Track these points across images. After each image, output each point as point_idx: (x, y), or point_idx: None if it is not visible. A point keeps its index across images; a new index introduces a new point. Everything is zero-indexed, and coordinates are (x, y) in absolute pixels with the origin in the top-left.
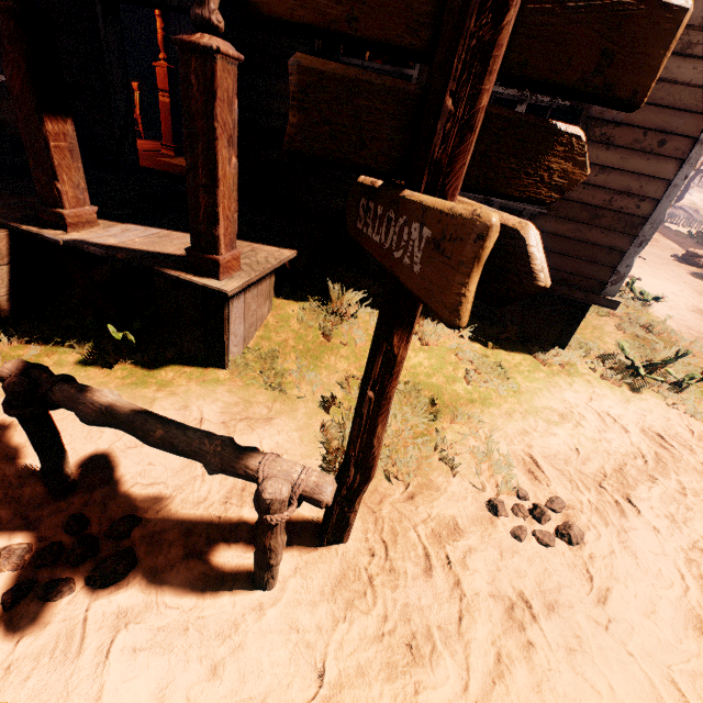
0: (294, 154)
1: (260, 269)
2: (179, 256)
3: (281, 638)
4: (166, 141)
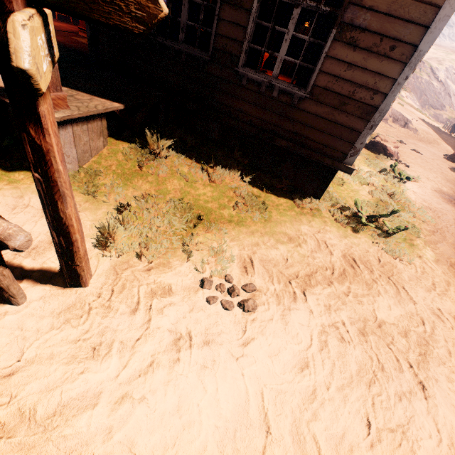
0: None
1: (85, 110)
2: None
3: (8, 332)
4: (82, 25)
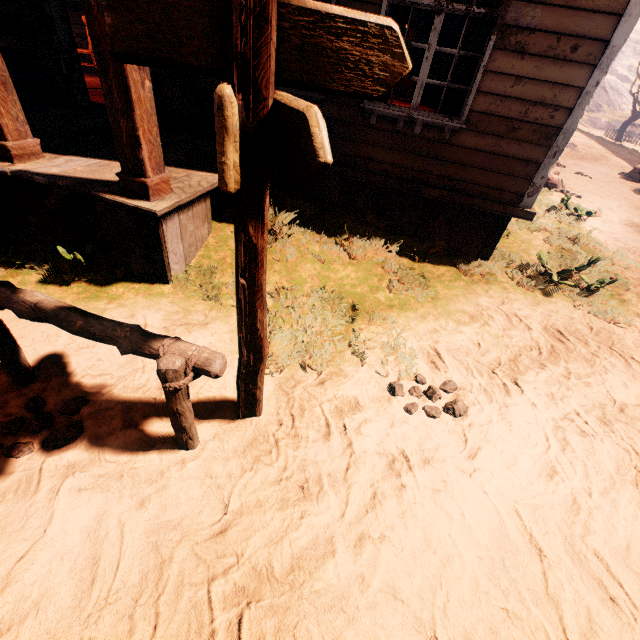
0: (119, 54)
1: (191, 192)
2: (116, 182)
3: (198, 482)
4: None
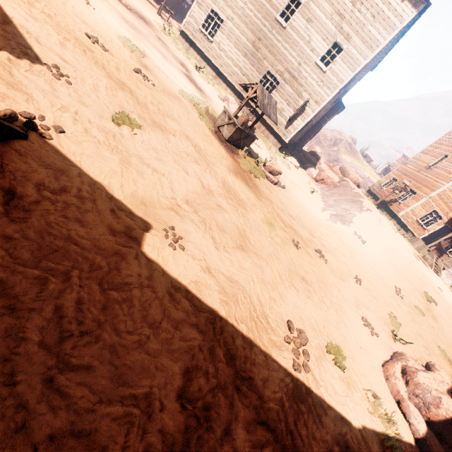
0: None
1: None
2: None
3: (154, 11)
4: None
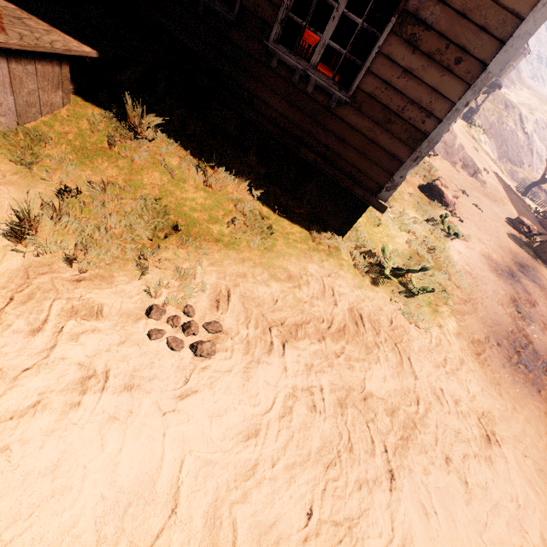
0: None
1: (30, 43)
2: None
3: None
4: None
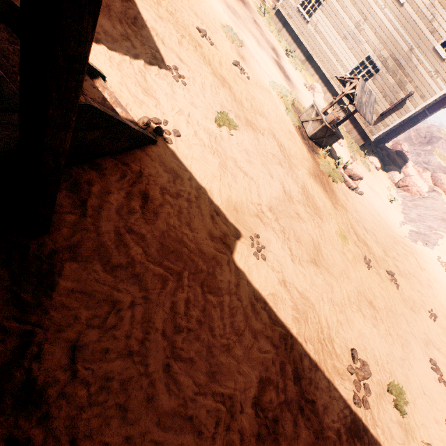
0: None
1: None
2: None
3: None
4: None
